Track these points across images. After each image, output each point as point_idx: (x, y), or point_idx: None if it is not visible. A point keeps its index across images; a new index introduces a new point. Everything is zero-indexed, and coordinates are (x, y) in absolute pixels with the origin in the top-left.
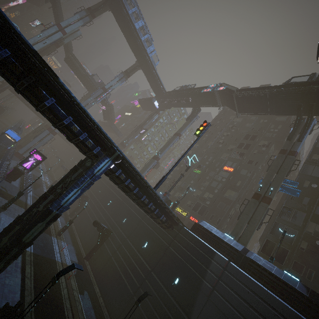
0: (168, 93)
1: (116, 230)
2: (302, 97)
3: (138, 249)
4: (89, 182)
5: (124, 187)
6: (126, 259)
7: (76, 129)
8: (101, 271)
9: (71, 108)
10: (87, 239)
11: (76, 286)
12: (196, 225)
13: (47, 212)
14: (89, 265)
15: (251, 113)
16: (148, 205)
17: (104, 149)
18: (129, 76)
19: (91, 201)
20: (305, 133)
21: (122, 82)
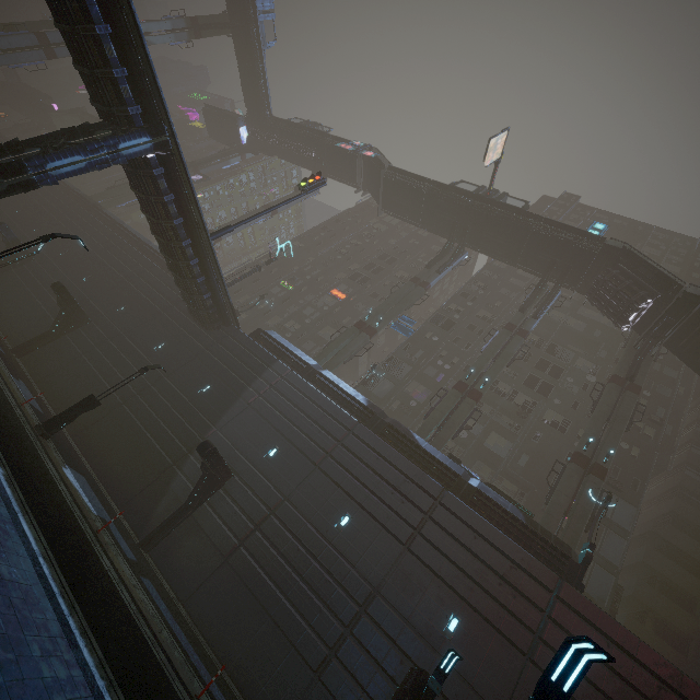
0: (276, 121)
1: (101, 320)
2: (460, 213)
3: (144, 351)
4: (105, 159)
5: (159, 205)
6: (117, 361)
7: (110, 53)
8: (54, 375)
9: (115, 13)
10: (21, 327)
11: (3, 364)
12: (260, 331)
13: (18, 166)
14: (22, 364)
15: (398, 216)
16: (191, 260)
17: (148, 118)
18: (200, 36)
19: (38, 264)
20: (449, 265)
21: (179, 42)
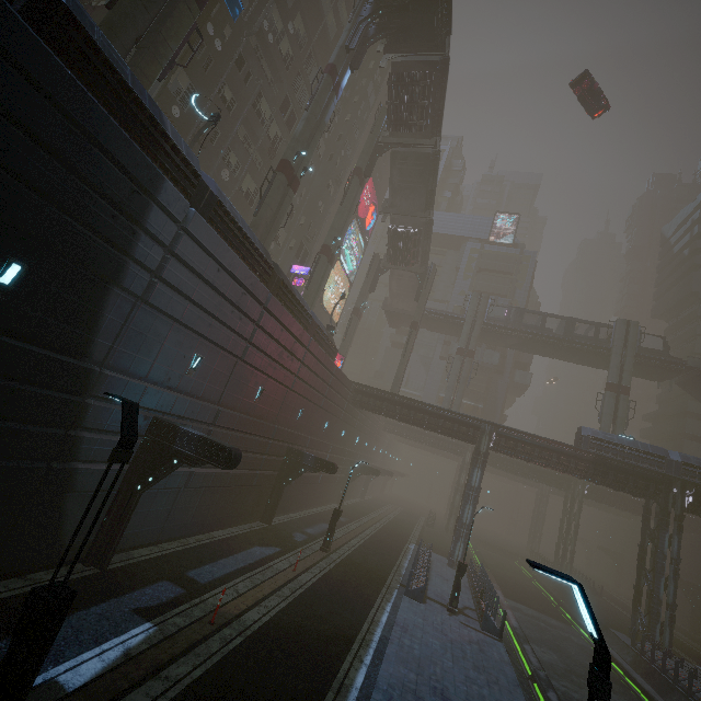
0: None
1: None
2: None
3: None
4: None
5: None
6: None
7: None
8: None
9: None
10: None
11: None
12: (56, 7)
13: None
14: None
15: None
16: None
17: None
18: None
19: None
20: None
21: None
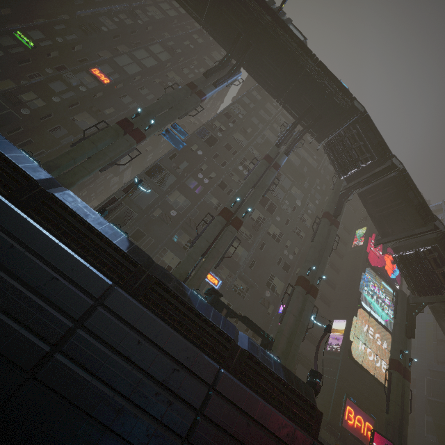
0: None
1: None
2: (248, 23)
3: None
4: None
5: None
6: None
7: None
8: None
9: None
10: None
11: None
12: None
13: None
14: None
15: None
16: None
17: None
18: None
19: None
20: (225, 80)
21: None
